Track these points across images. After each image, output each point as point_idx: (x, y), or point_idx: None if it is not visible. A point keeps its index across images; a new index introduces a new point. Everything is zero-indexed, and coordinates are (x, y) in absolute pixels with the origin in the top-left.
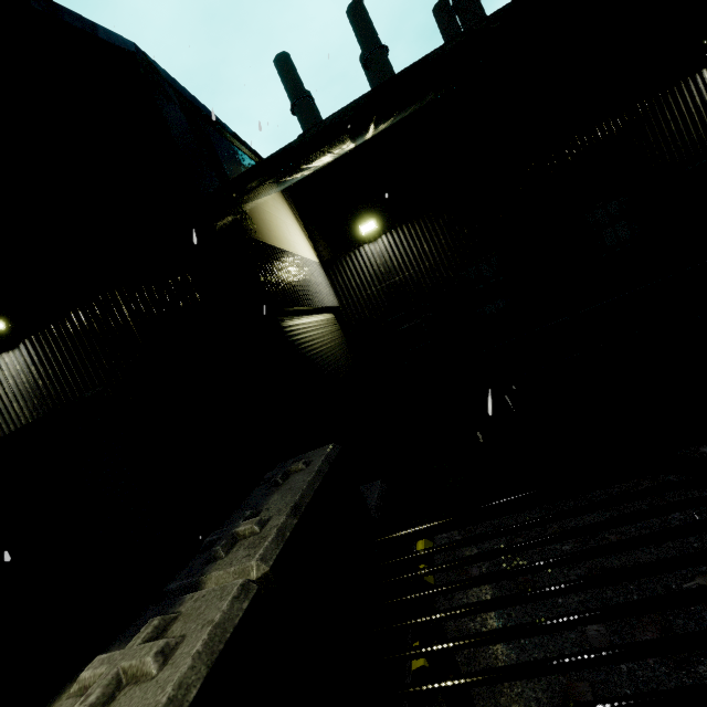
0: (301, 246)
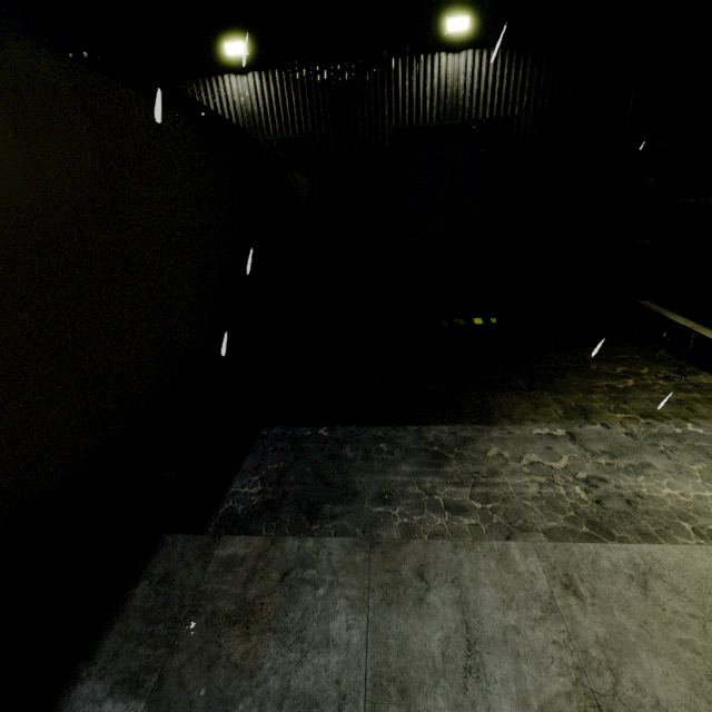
0: None
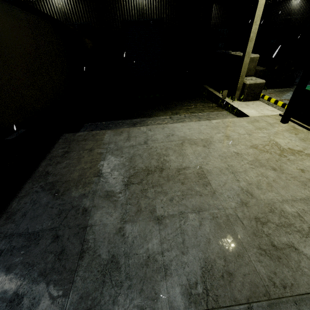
0: None
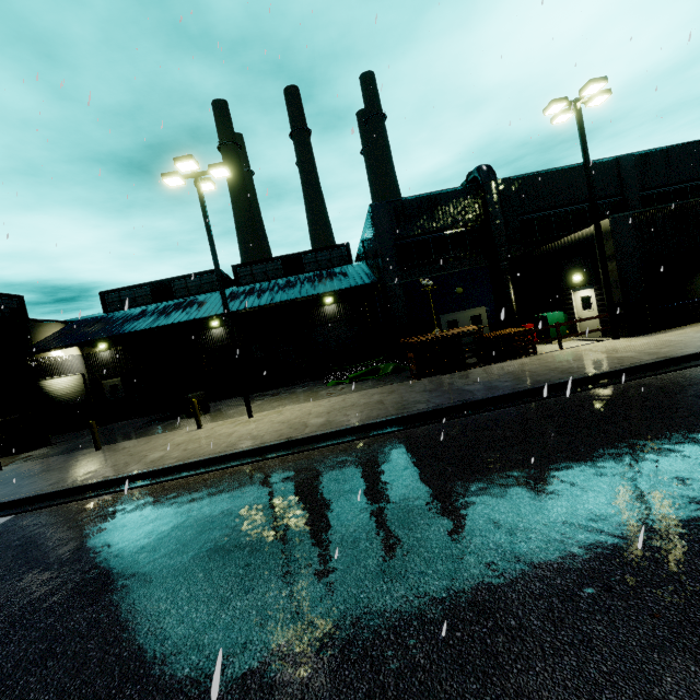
0: (69, 351)
